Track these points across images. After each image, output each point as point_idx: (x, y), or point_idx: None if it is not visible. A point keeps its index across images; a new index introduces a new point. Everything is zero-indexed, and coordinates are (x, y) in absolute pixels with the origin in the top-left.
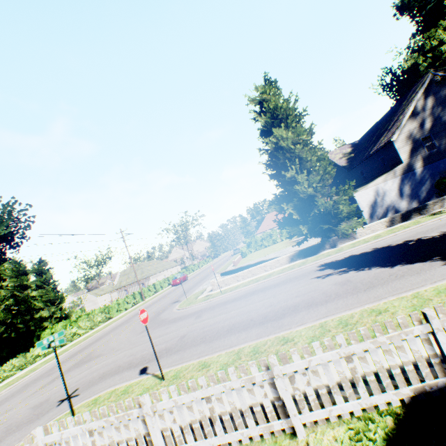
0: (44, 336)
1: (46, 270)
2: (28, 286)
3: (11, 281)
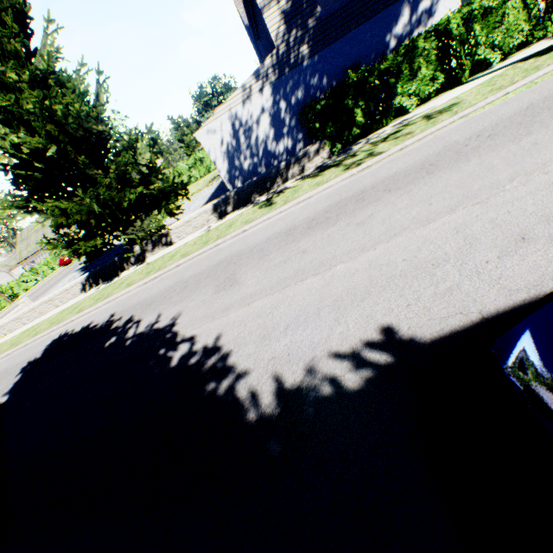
0: None
1: None
2: None
3: None
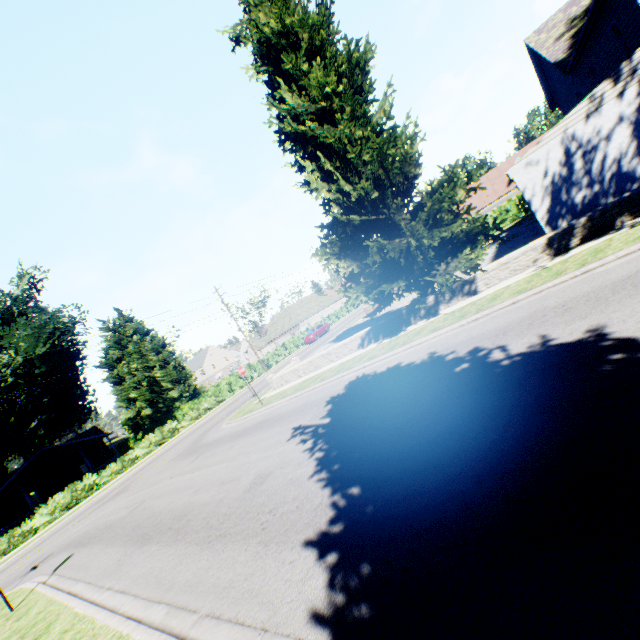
0: (179, 416)
1: (161, 349)
2: (156, 365)
3: (138, 363)
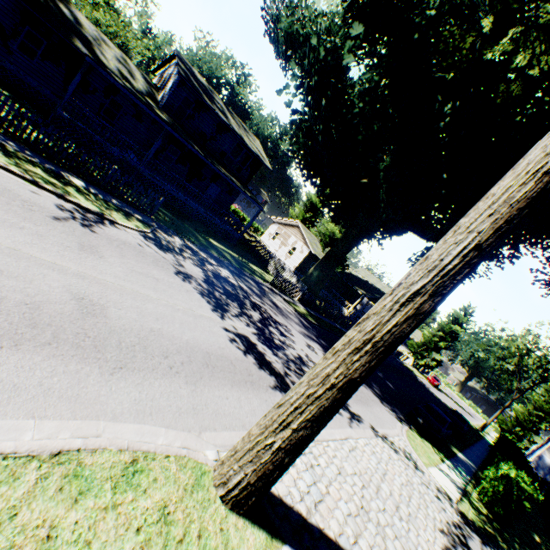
0: None
1: None
2: None
3: None
